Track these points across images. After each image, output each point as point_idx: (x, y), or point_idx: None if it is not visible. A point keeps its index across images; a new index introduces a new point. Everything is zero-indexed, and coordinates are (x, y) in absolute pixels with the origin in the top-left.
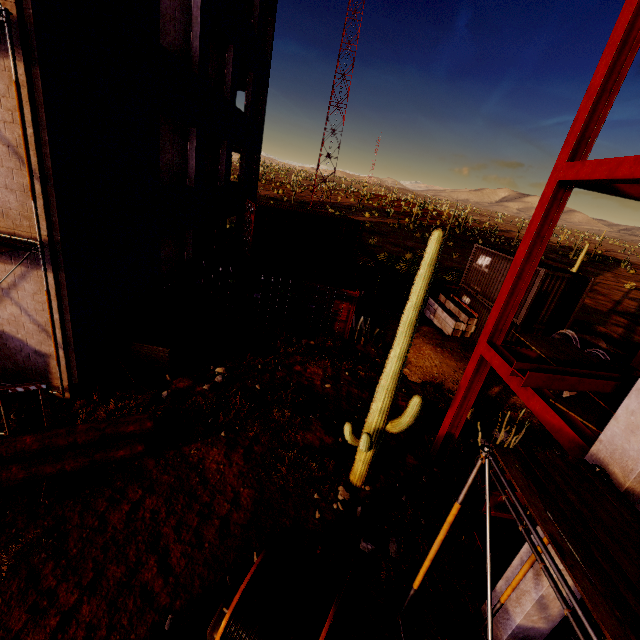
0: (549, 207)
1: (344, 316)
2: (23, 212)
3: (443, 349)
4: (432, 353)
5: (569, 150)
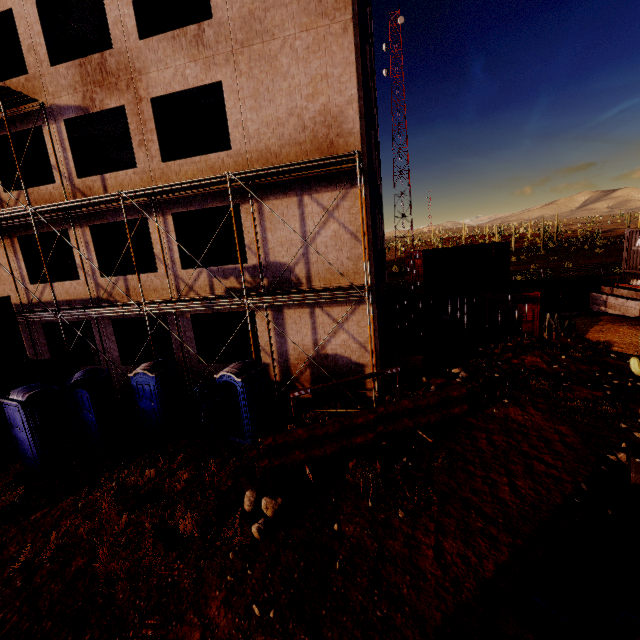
0: None
1: (529, 317)
2: (356, 270)
3: None
4: (633, 331)
5: None
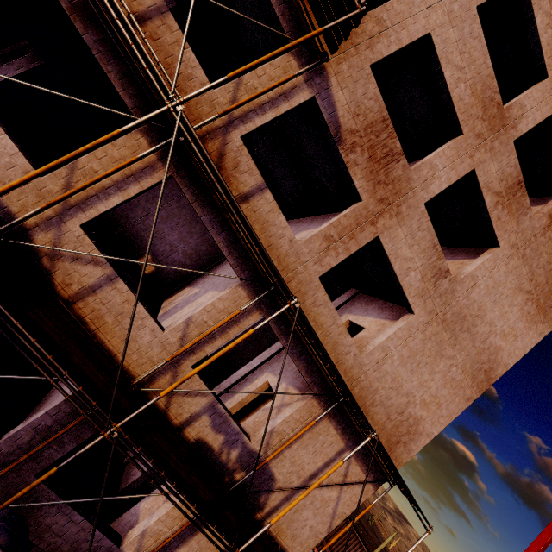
0: None
1: None
2: (303, 541)
3: None
4: None
5: None
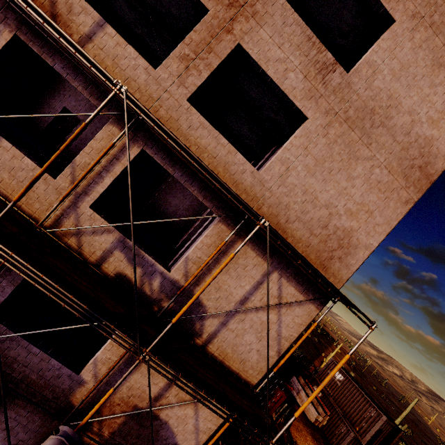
0: None
1: (276, 398)
2: (254, 365)
3: (317, 442)
4: None
5: None
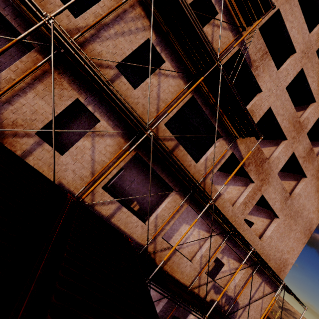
0: None
1: None
2: None
3: None
4: None
5: None
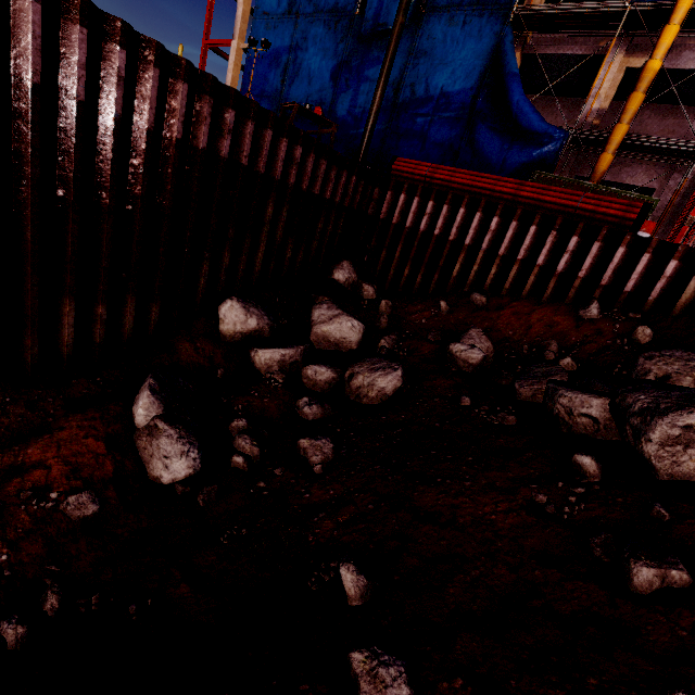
0: (204, 53)
1: None
2: None
3: None
4: None
5: (205, 36)
